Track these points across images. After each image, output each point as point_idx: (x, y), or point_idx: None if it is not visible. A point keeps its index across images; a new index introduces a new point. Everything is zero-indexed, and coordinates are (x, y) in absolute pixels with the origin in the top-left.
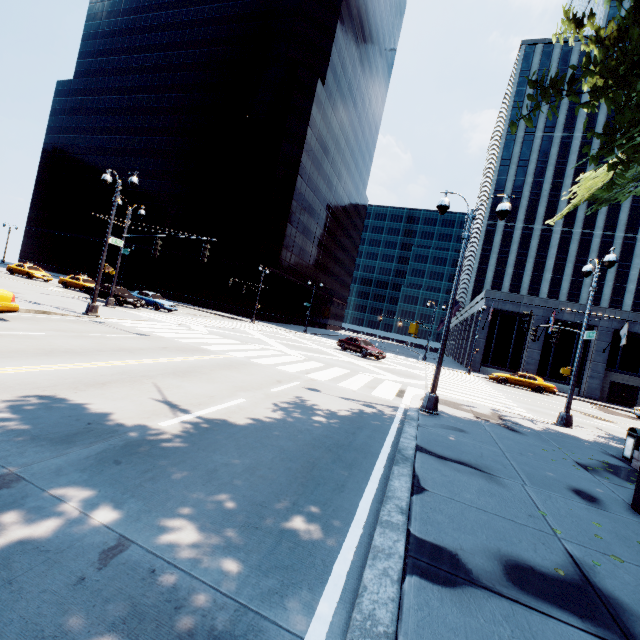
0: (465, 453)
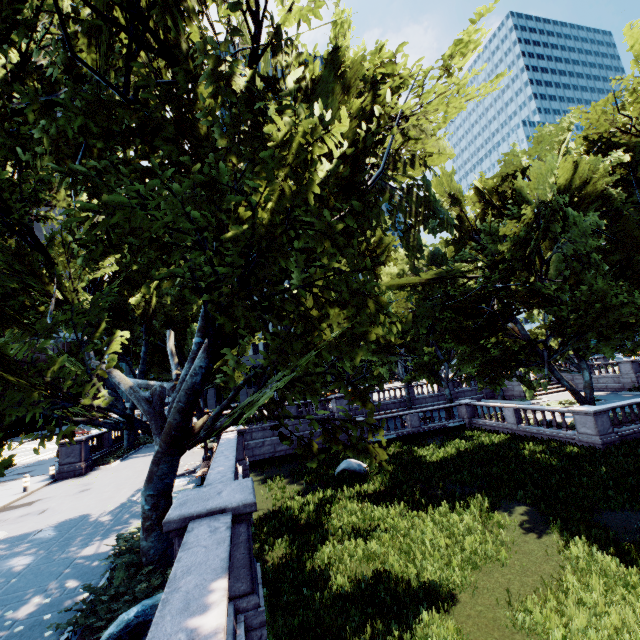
0: (45, 462)
